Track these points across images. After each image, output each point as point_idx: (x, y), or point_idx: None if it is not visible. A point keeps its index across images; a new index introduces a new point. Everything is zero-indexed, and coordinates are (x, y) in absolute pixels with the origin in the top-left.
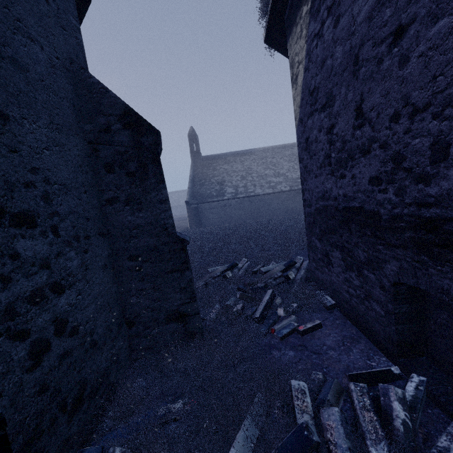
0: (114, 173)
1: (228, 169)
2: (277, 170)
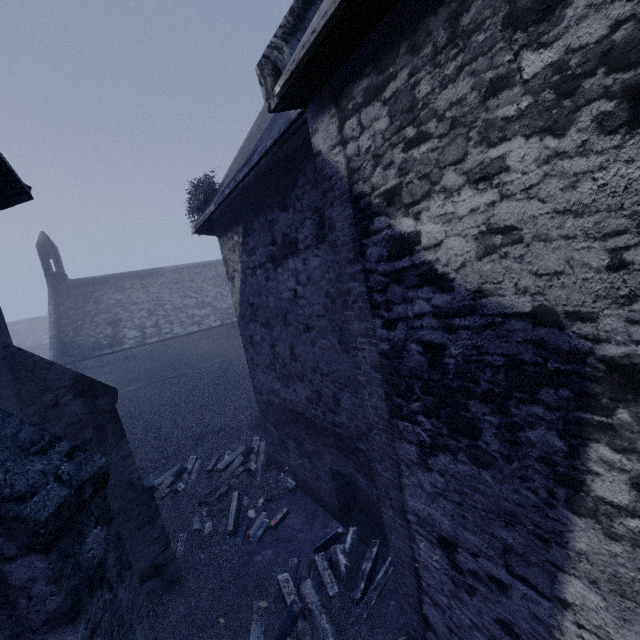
0: None
1: (123, 300)
2: (200, 298)
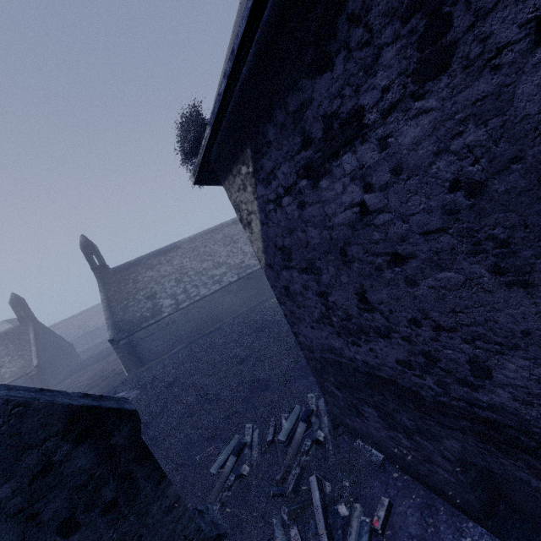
0: (79, 528)
1: (154, 276)
2: (215, 259)
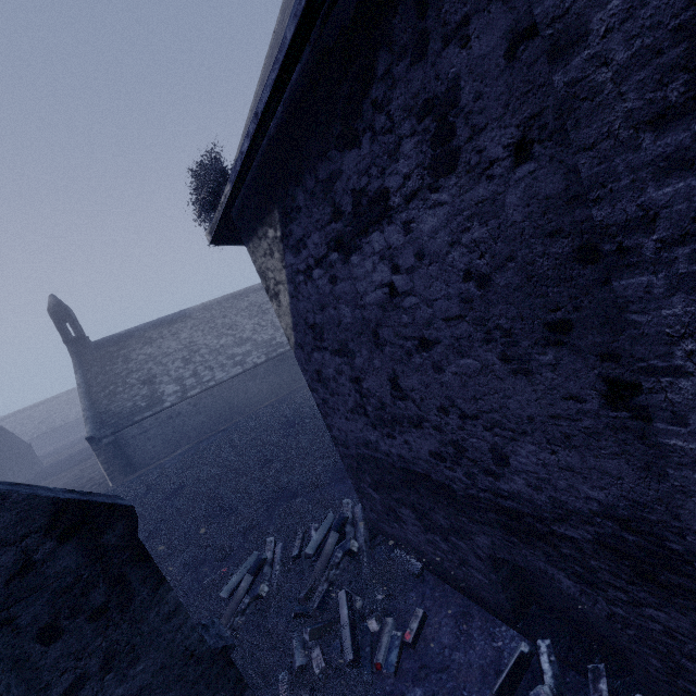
0: (62, 635)
1: (154, 353)
2: (237, 334)
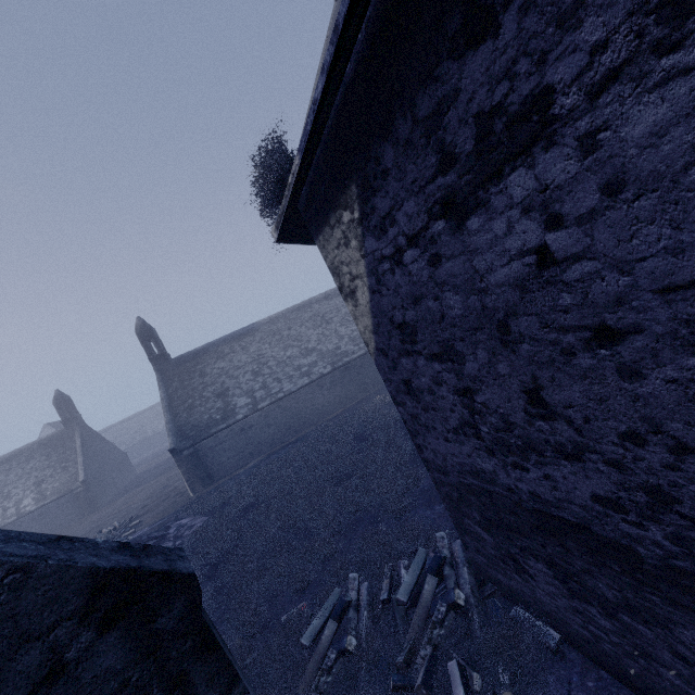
0: None
1: (226, 367)
2: (302, 345)
